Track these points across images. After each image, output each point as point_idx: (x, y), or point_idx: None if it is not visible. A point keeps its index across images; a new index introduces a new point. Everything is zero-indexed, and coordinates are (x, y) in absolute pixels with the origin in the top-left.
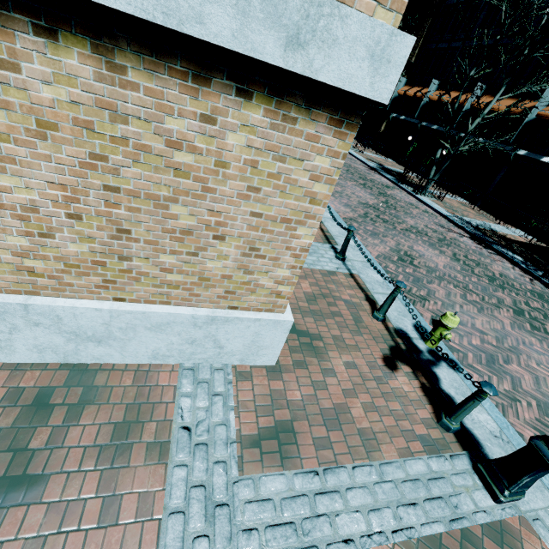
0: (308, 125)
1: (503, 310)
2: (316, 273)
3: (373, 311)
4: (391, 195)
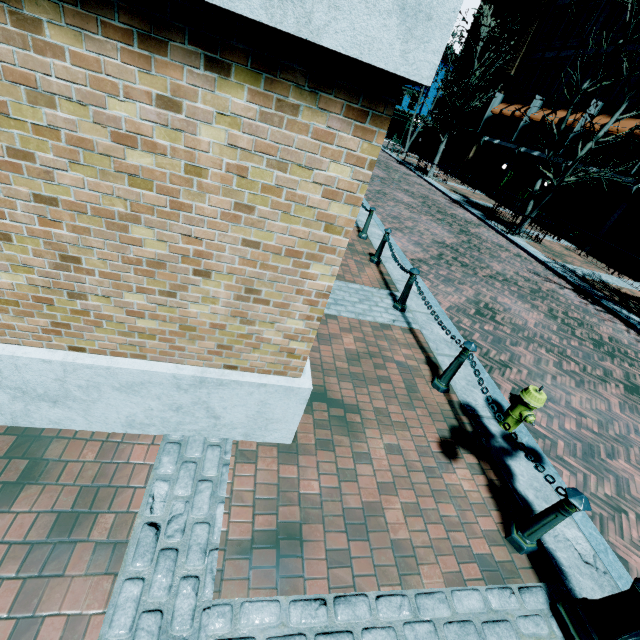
0: (315, 117)
1: (610, 386)
2: (365, 325)
3: (433, 379)
4: (475, 233)
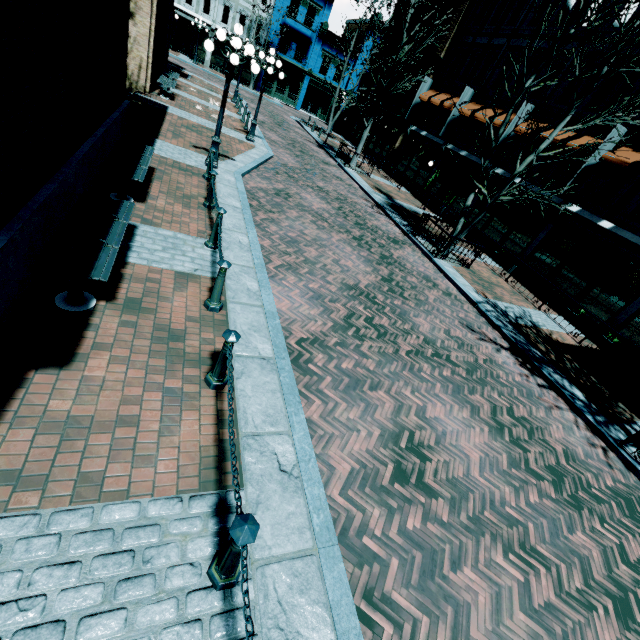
0: None
1: (599, 620)
2: None
3: None
4: (399, 259)
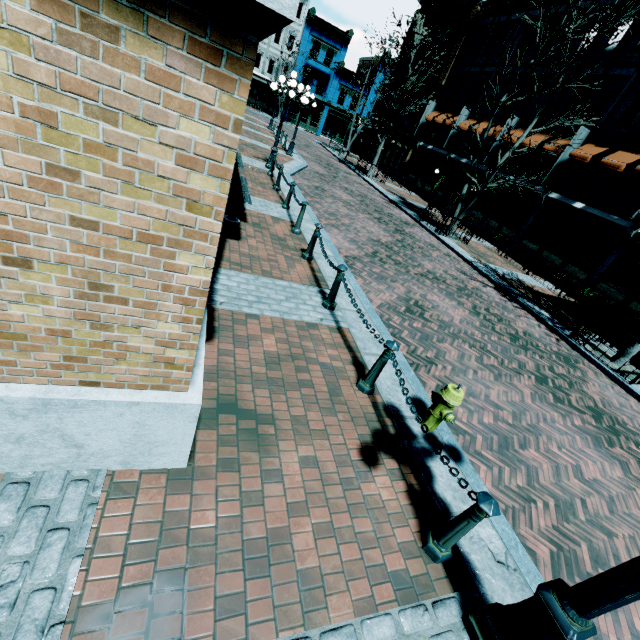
0: (147, 49)
1: (523, 378)
2: (289, 325)
3: (358, 380)
4: (410, 233)
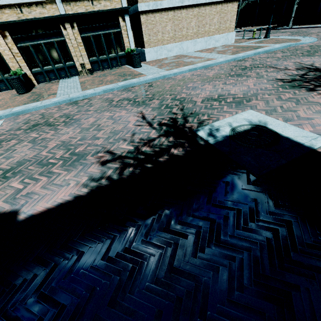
0: (234, 3)
1: None
2: None
3: (242, 38)
4: None
